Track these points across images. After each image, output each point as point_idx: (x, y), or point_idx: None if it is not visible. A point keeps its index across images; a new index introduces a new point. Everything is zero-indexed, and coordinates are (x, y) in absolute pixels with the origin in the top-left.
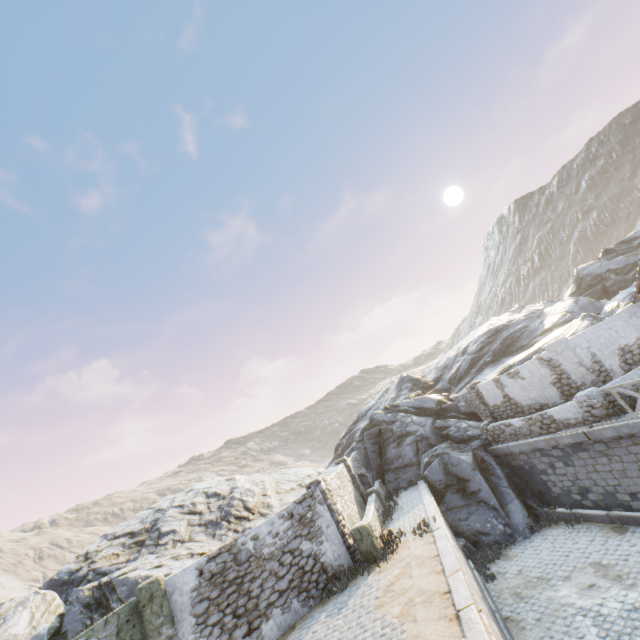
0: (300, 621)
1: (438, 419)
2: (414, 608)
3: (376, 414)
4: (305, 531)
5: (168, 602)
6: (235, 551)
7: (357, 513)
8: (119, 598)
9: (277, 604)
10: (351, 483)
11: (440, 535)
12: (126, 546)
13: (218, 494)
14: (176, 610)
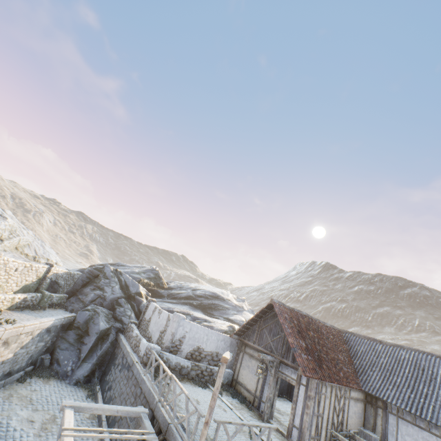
0: None
1: (126, 299)
2: None
3: (108, 267)
4: None
5: None
6: None
7: (12, 291)
8: None
9: None
10: (38, 278)
11: None
12: None
13: None
14: None
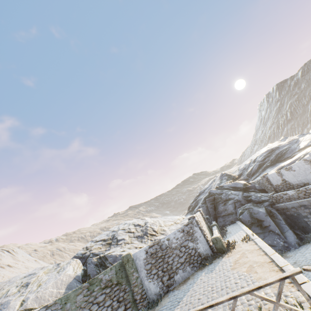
0: (191, 276)
1: (244, 192)
2: (254, 268)
3: (212, 190)
4: (190, 238)
5: (134, 263)
6: (160, 244)
7: (209, 233)
8: (109, 262)
9: (180, 268)
10: (204, 221)
11: (258, 241)
12: (103, 244)
13: (139, 225)
14: (138, 267)
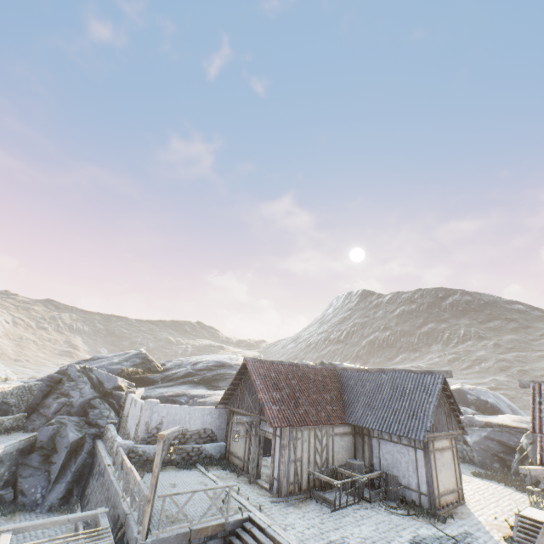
0: None
1: (102, 398)
2: None
3: (73, 367)
4: None
5: None
6: None
7: None
8: None
9: None
10: None
11: None
12: None
13: None
14: None
